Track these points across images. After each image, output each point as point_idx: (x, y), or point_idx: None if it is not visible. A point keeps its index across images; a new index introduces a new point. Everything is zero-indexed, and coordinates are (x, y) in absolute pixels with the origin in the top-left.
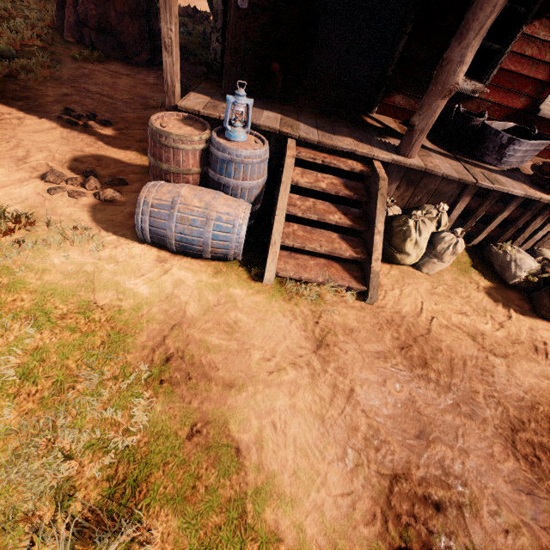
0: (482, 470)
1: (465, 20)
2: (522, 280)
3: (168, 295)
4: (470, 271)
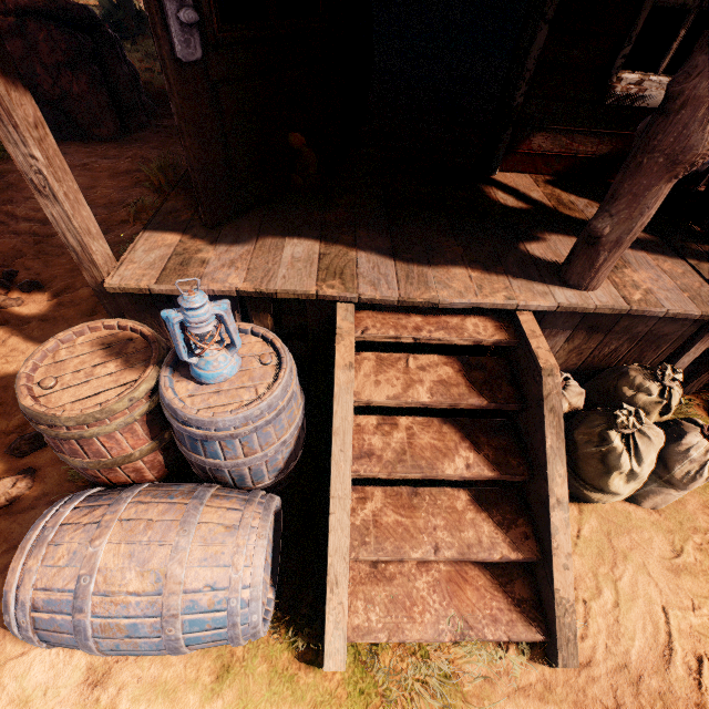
0: None
1: None
2: None
3: None
4: None
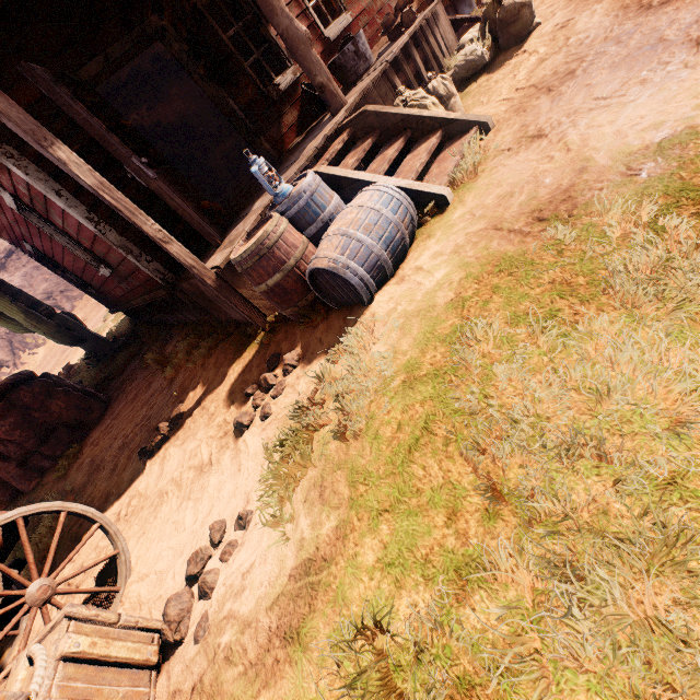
0: (692, 8)
1: (261, 5)
2: (487, 51)
3: (452, 254)
4: (467, 91)
